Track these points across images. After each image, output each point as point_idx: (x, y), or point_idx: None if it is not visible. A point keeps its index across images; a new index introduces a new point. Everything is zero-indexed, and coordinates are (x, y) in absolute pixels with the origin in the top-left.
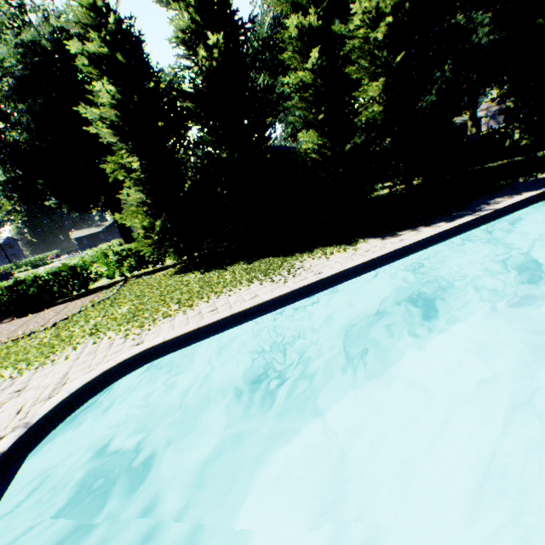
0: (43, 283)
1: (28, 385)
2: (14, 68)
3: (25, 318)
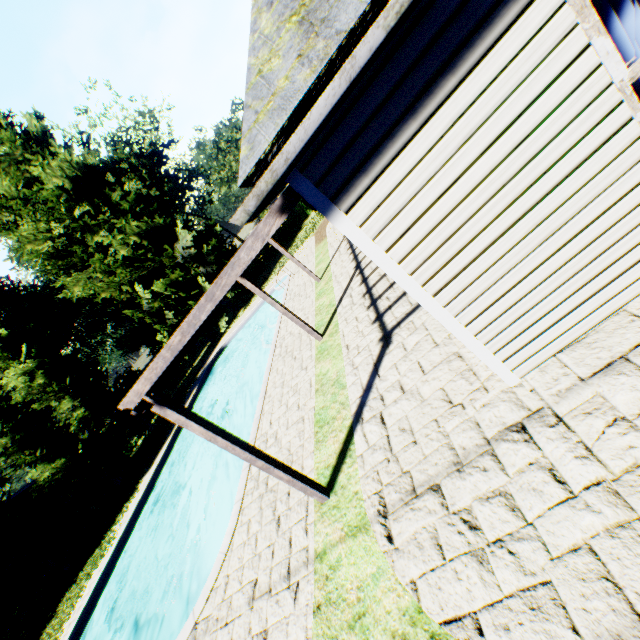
0: None
1: None
2: None
3: None
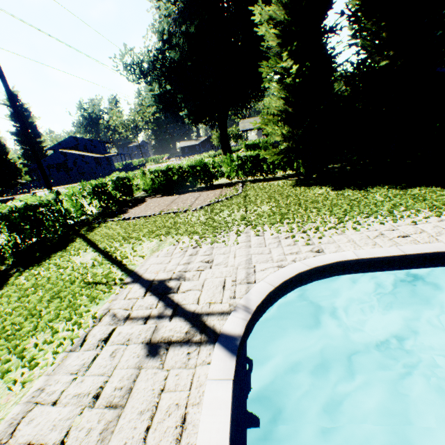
0: (183, 173)
1: (213, 259)
2: None
3: (171, 197)
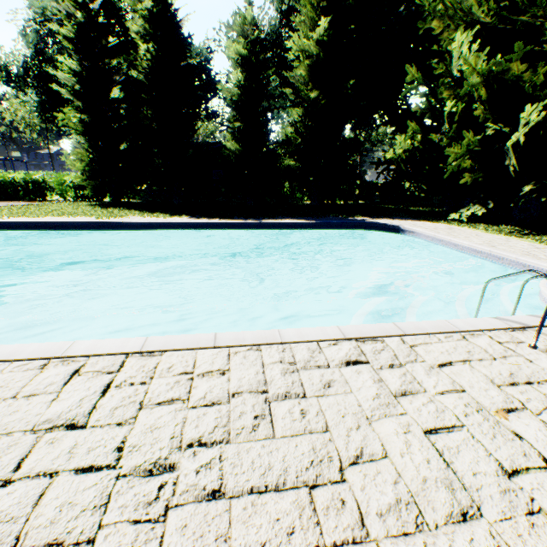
0: (13, 183)
1: None
2: (53, 17)
3: None
